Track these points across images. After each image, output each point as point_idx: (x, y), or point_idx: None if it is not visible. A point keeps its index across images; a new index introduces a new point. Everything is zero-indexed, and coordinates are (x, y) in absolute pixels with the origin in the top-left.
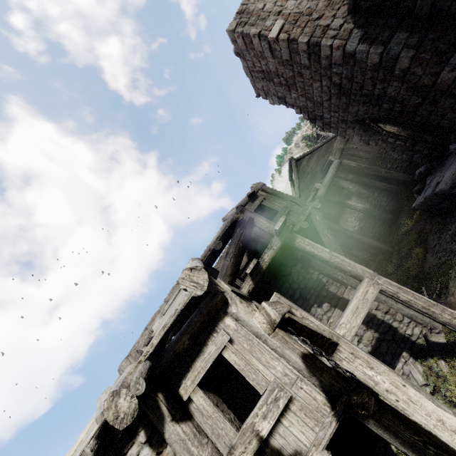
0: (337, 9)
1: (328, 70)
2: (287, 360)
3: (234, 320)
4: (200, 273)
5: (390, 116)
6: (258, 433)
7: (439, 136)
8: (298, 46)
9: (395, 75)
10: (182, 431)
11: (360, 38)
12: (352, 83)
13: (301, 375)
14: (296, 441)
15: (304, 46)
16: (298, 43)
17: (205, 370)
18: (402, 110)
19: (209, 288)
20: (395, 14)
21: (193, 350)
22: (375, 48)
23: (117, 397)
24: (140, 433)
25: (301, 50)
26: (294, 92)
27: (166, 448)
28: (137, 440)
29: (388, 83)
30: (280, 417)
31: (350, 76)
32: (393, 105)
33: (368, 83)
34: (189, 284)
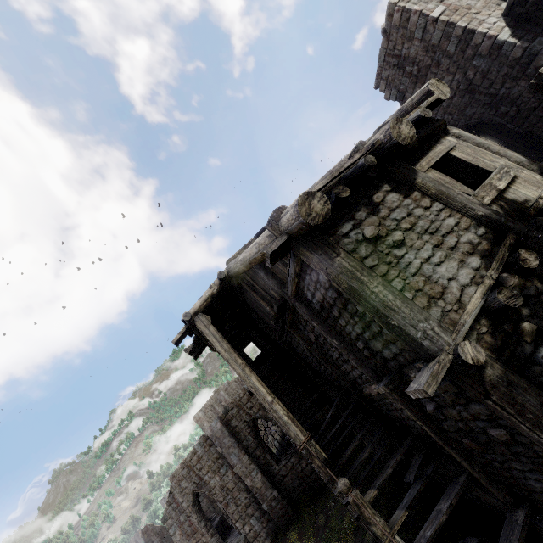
0: (492, 11)
1: (469, 62)
2: (509, 157)
3: (455, 139)
4: (444, 86)
5: (502, 121)
6: (496, 187)
7: (530, 156)
8: (453, 31)
9: (527, 73)
10: (434, 177)
11: (510, 34)
12: (484, 79)
13: (521, 166)
14: (524, 195)
15: (460, 31)
16: (455, 27)
17: (438, 158)
18: (515, 115)
19: (430, 118)
20: (539, 25)
21: (418, 153)
22: (522, 43)
23: (401, 123)
24: (384, 186)
25: (455, 35)
26: (420, 86)
27: (414, 193)
28: (382, 189)
29: (517, 83)
30: (509, 185)
31: (486, 71)
32: (510, 109)
33: (499, 80)
34: (436, 89)
